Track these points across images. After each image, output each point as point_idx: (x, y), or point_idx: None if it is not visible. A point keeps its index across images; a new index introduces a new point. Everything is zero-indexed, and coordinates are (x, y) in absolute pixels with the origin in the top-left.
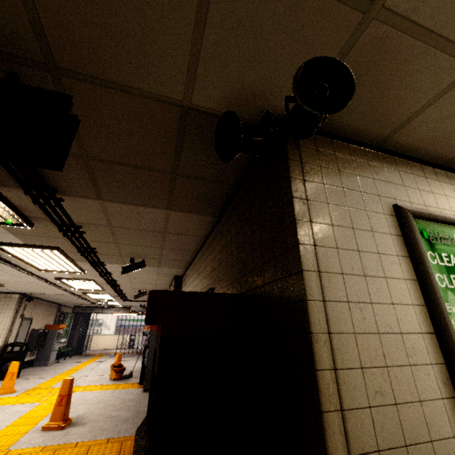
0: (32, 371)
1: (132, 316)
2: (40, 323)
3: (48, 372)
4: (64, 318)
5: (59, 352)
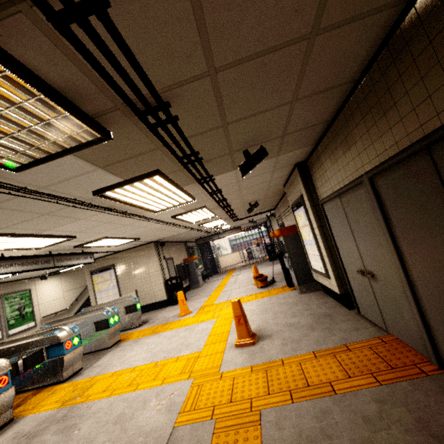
0: (192, 293)
1: (239, 235)
2: (179, 259)
3: (204, 292)
4: (192, 251)
5: (201, 275)
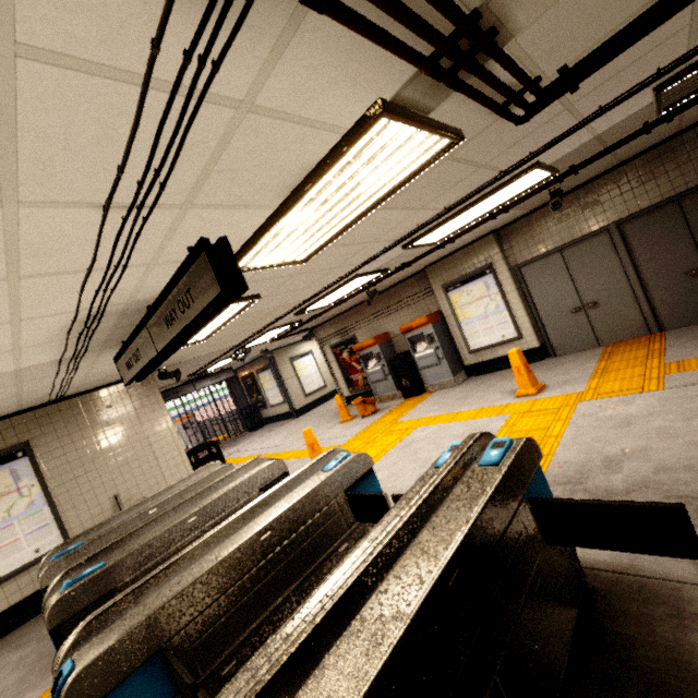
0: None
1: None
2: None
3: None
4: None
5: None
